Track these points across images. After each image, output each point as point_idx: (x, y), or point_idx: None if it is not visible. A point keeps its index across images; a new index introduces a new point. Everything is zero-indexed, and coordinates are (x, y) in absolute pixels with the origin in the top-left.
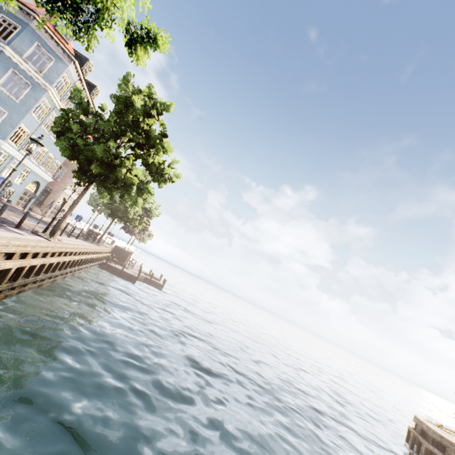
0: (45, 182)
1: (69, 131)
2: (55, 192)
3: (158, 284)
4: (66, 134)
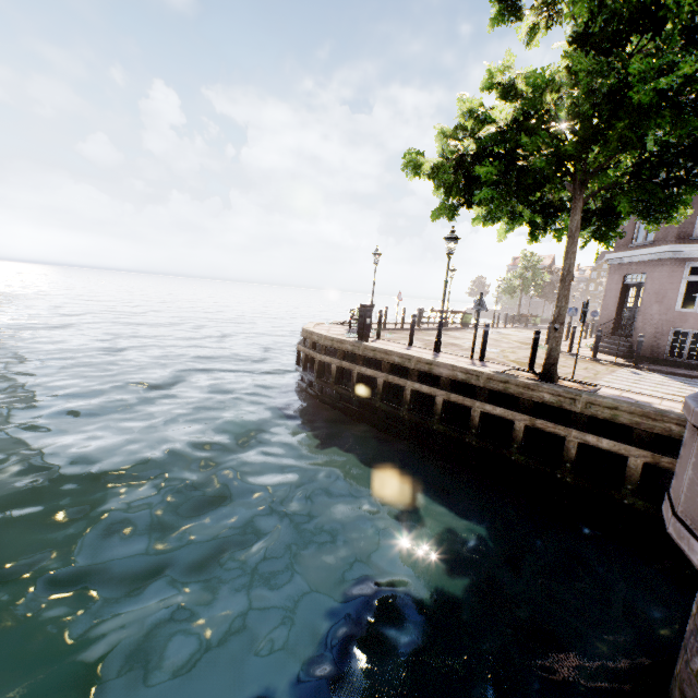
0: None
1: None
2: None
3: None
4: None
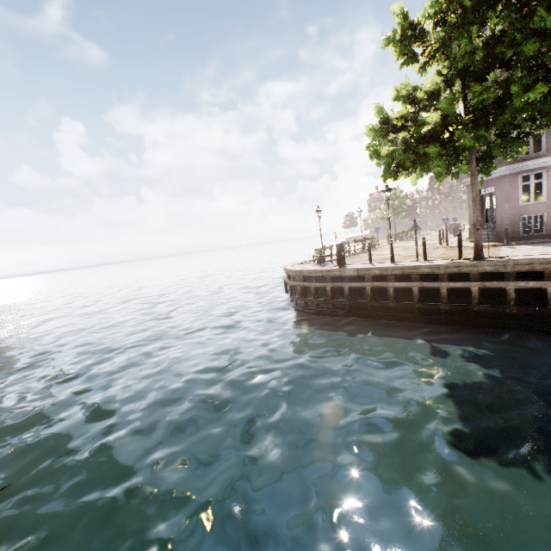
0: None
1: None
2: None
3: None
4: None
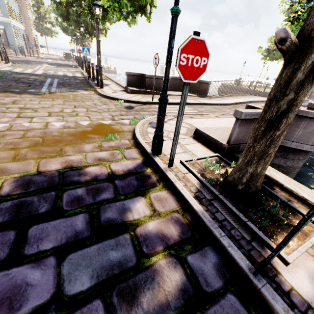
0: (23, 31)
1: (70, 15)
2: (29, 35)
3: (113, 71)
4: (69, 16)
